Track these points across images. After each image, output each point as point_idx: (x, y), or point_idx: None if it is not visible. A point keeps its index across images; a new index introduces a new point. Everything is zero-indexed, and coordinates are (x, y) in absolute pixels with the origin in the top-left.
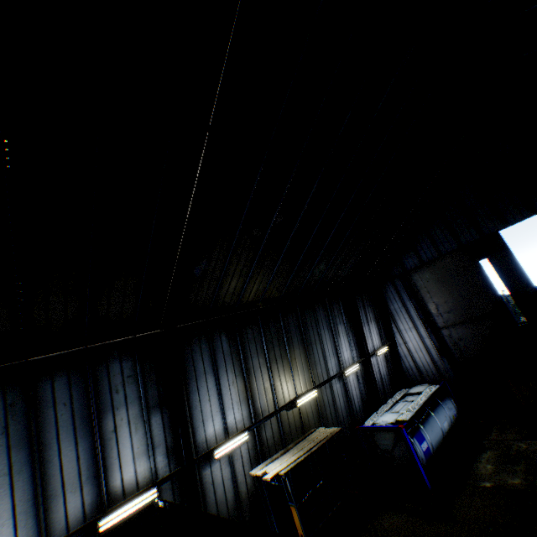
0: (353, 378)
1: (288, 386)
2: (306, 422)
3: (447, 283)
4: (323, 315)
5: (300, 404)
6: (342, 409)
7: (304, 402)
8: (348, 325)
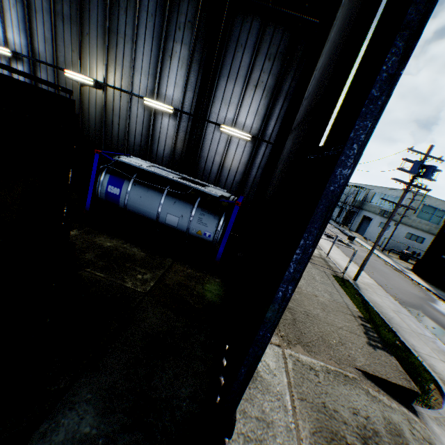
0: (169, 124)
1: (73, 57)
2: (86, 105)
3: (350, 3)
4: (154, 9)
5: (70, 76)
6: (137, 135)
7: (76, 79)
8: (198, 57)
